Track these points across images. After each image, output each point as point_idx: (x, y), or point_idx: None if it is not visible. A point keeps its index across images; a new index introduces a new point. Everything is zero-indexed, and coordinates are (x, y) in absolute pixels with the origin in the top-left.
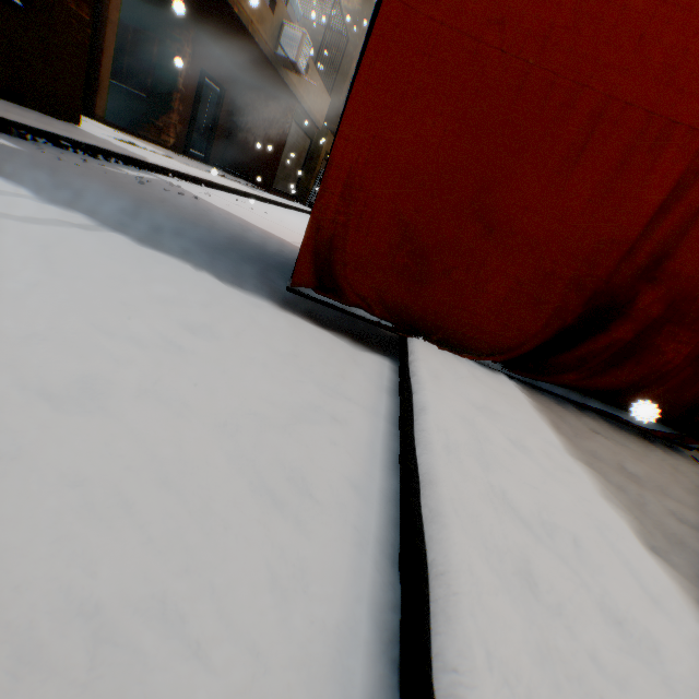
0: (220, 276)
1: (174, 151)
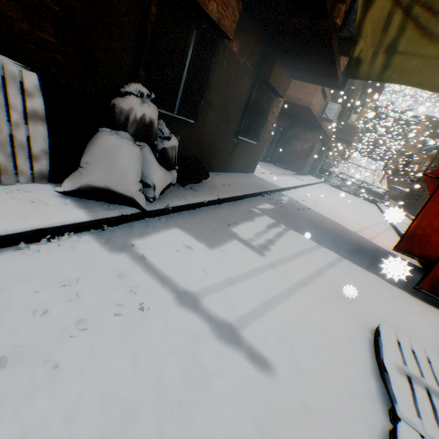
0: (380, 277)
1: (260, 161)
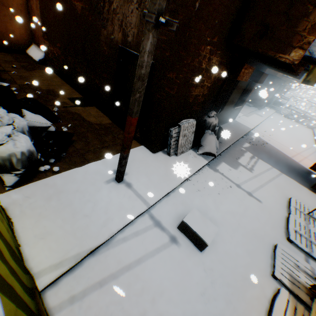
0: (297, 182)
1: None
